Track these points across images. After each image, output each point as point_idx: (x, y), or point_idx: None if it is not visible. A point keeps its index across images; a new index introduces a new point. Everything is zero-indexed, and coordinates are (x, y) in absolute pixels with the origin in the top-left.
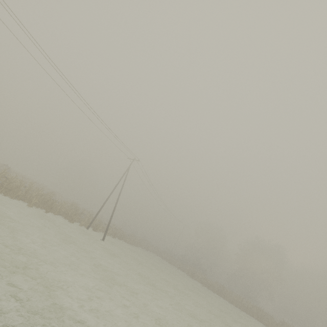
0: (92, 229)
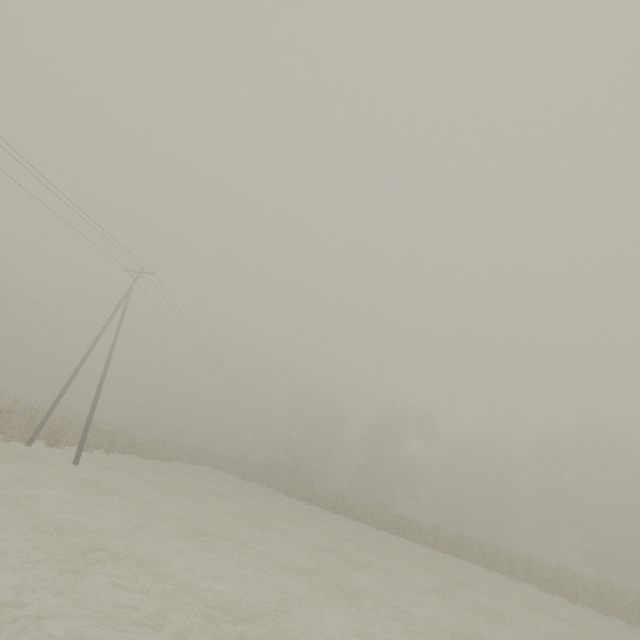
0: (45, 443)
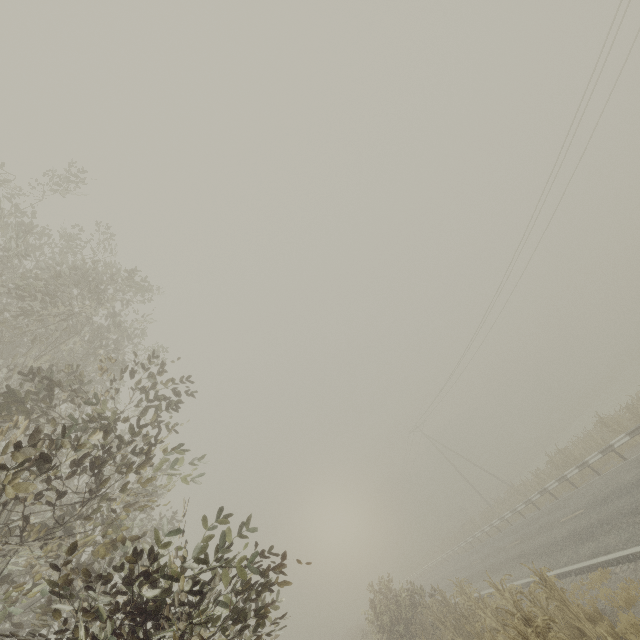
0: None
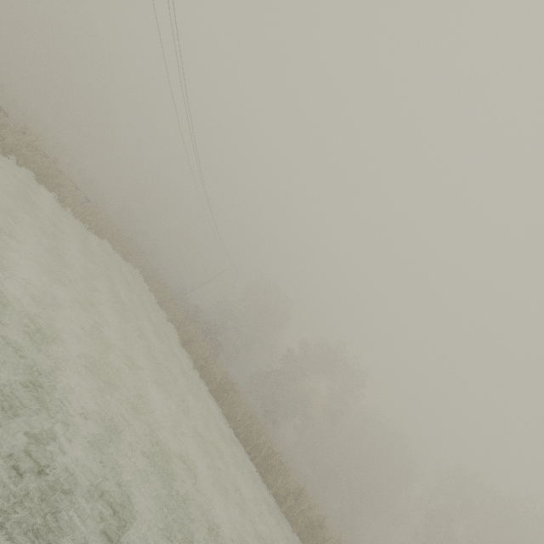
0: None
